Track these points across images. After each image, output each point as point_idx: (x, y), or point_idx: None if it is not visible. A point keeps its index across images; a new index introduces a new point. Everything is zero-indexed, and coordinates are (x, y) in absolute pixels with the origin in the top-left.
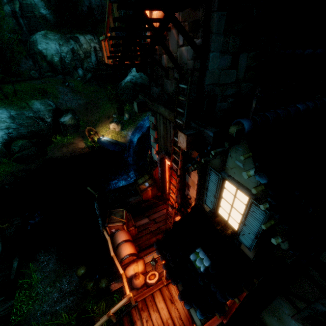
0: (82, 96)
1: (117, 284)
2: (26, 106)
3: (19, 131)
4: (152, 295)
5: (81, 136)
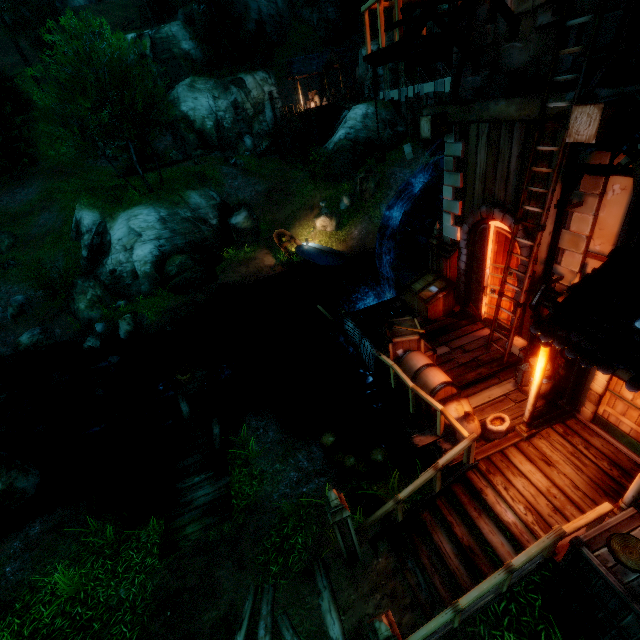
0: (261, 178)
1: (425, 438)
2: (180, 201)
3: (173, 242)
4: (501, 453)
5: (266, 246)
